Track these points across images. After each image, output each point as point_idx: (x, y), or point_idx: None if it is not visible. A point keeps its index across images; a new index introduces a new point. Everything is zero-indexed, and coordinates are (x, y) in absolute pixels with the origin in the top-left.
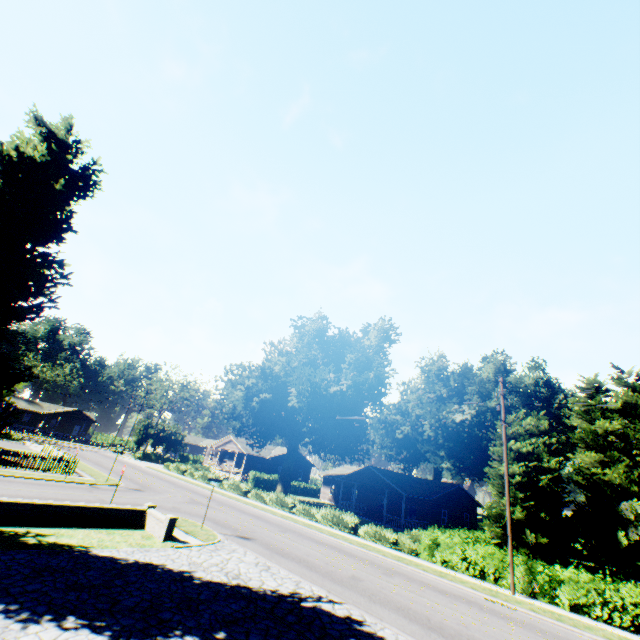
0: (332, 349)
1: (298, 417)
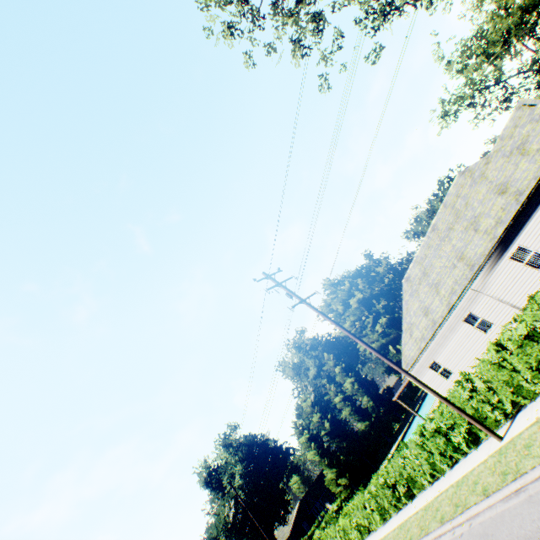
0: (218, 483)
1: (244, 539)
